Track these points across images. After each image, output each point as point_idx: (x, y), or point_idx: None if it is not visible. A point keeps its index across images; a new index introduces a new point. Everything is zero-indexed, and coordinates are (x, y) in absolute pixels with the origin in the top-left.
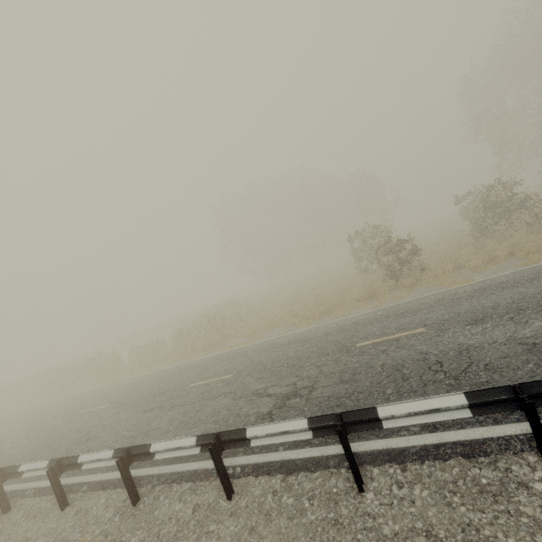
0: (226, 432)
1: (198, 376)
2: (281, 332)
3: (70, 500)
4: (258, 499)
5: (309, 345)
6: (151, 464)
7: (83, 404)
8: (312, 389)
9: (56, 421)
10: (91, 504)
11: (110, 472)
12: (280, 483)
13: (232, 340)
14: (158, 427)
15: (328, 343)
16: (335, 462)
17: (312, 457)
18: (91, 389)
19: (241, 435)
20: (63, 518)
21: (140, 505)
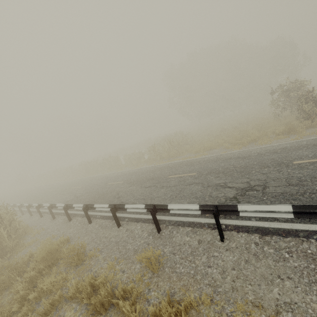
0: (221, 205)
1: (172, 172)
2: (219, 152)
3: (121, 224)
4: (244, 245)
5: (248, 160)
6: (161, 214)
7: (108, 180)
8: (265, 187)
9: (98, 186)
10: (132, 227)
11: (138, 215)
12: (259, 239)
13: (184, 155)
14: (158, 196)
15: (265, 160)
16: (304, 234)
17: (282, 228)
18: (109, 173)
19: (234, 208)
20: (120, 231)
21: (162, 233)
